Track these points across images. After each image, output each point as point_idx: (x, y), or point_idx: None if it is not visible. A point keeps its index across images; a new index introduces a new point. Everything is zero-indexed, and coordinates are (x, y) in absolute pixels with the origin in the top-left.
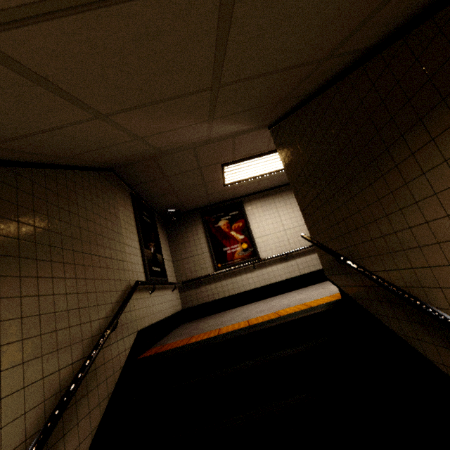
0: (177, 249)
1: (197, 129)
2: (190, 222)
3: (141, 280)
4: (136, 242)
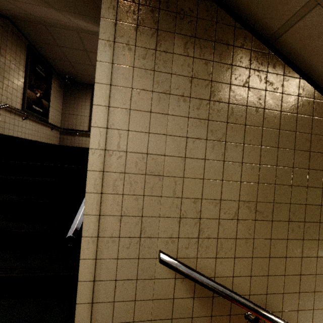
0: (68, 106)
1: (53, 12)
2: (83, 92)
3: (16, 108)
4: (20, 82)
